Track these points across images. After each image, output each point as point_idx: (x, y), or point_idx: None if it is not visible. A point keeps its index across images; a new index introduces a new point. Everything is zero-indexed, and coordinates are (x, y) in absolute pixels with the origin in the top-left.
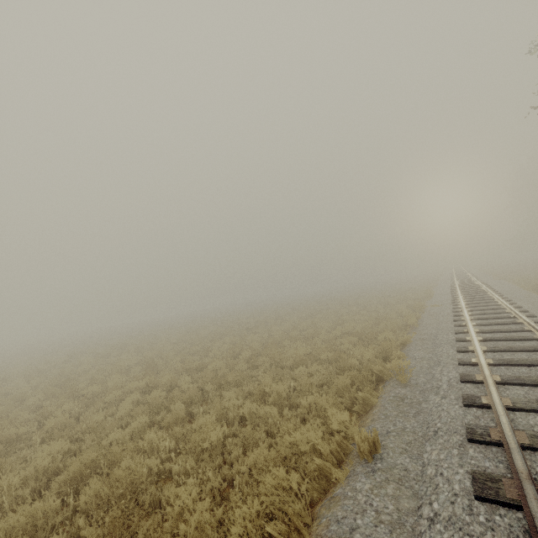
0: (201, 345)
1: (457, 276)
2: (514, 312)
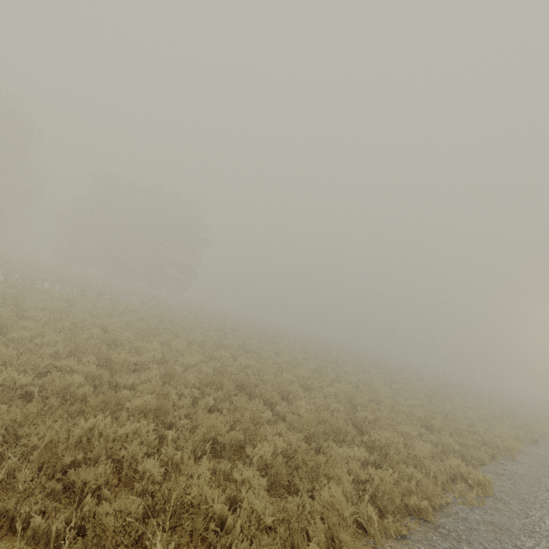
0: (377, 369)
1: None
2: None
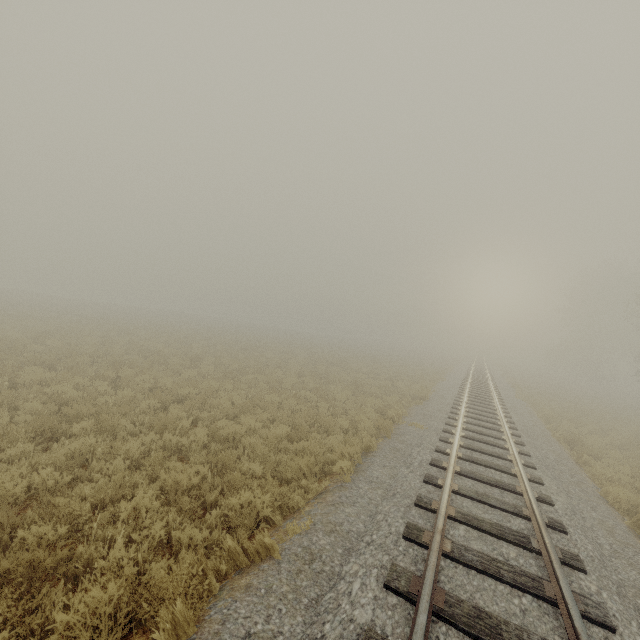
0: None
1: (474, 375)
2: (539, 528)
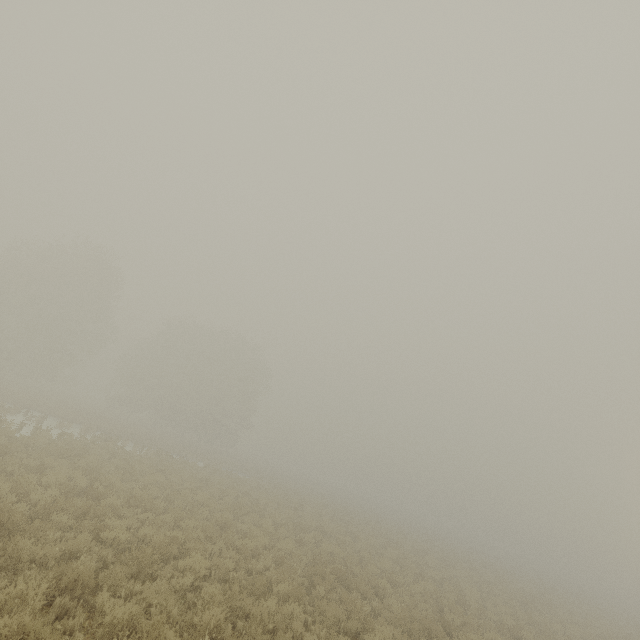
0: (462, 562)
1: None
2: None
